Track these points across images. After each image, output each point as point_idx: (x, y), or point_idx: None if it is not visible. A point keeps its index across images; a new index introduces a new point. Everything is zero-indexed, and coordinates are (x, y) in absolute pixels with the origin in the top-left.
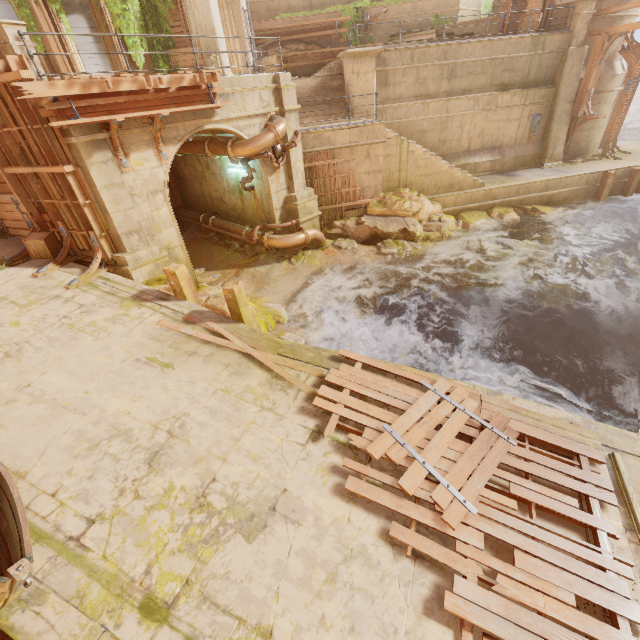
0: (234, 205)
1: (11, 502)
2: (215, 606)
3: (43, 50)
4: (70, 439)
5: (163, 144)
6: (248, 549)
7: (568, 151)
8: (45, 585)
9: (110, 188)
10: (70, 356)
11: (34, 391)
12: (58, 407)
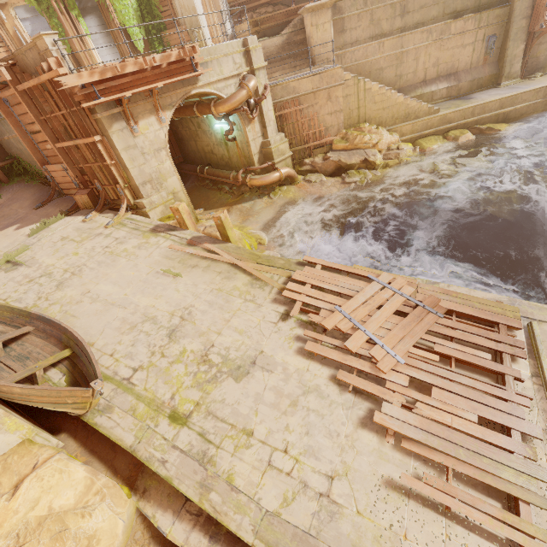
0: (222, 155)
1: (87, 355)
2: (216, 417)
3: (70, 50)
4: (118, 323)
5: (161, 111)
6: (237, 386)
7: (526, 67)
8: (112, 403)
9: (127, 150)
10: (113, 272)
11: (92, 295)
12: (108, 304)
